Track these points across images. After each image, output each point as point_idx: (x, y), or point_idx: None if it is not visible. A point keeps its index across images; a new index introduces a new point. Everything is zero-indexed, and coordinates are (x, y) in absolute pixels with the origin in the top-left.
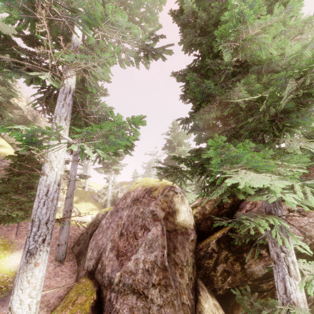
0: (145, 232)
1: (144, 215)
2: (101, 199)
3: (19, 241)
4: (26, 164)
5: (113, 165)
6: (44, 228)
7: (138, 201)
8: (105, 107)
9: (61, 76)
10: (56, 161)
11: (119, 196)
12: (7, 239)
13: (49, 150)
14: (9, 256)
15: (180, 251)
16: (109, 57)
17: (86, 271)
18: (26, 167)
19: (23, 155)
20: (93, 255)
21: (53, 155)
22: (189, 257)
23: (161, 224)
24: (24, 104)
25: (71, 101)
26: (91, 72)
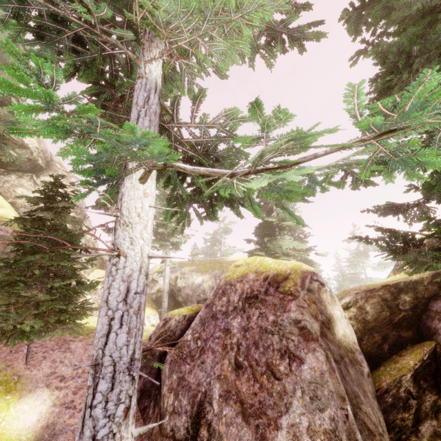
0: (294, 364)
1: (282, 328)
2: (150, 289)
3: (32, 373)
4: (47, 233)
5: (171, 236)
6: (126, 380)
7: (258, 301)
8: (233, 117)
9: (137, 59)
10: (140, 225)
11: (180, 285)
12: (9, 371)
13: (124, 201)
14: (16, 406)
15: (364, 402)
16: (259, 4)
17: (172, 440)
18: (46, 239)
19: (40, 217)
20: (181, 405)
21: (133, 212)
22: (377, 412)
23: (322, 349)
24: (33, 141)
25: (157, 107)
26: (196, 53)
